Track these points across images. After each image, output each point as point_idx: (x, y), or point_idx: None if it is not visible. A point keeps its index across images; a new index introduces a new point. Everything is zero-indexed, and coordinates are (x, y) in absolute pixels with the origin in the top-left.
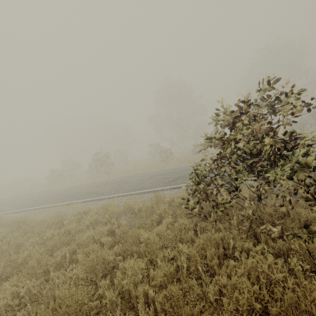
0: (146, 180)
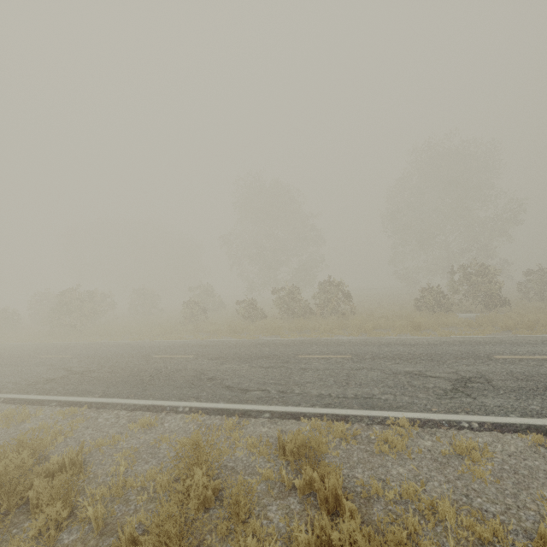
0: (38, 367)
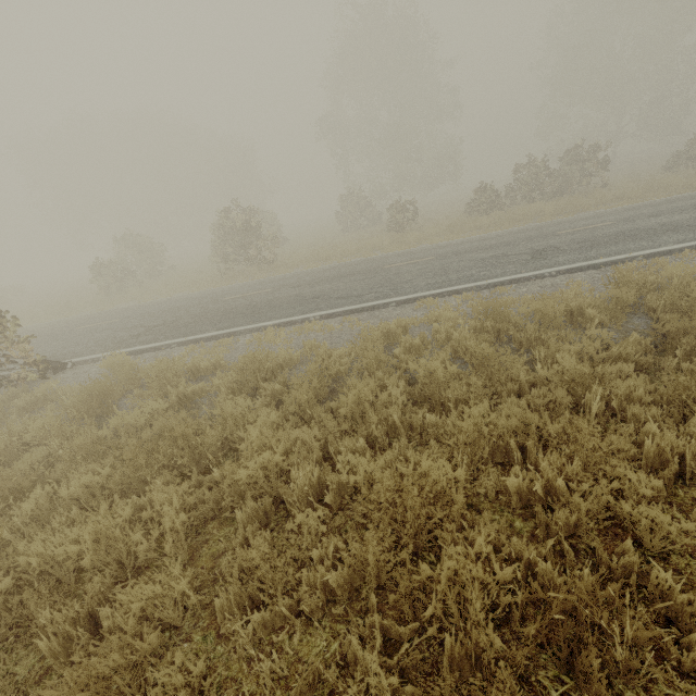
0: (449, 264)
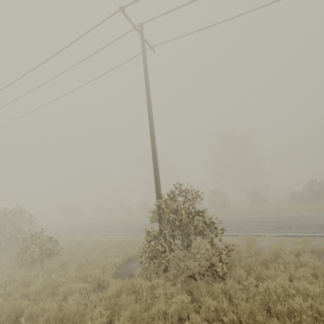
0: (51, 228)
